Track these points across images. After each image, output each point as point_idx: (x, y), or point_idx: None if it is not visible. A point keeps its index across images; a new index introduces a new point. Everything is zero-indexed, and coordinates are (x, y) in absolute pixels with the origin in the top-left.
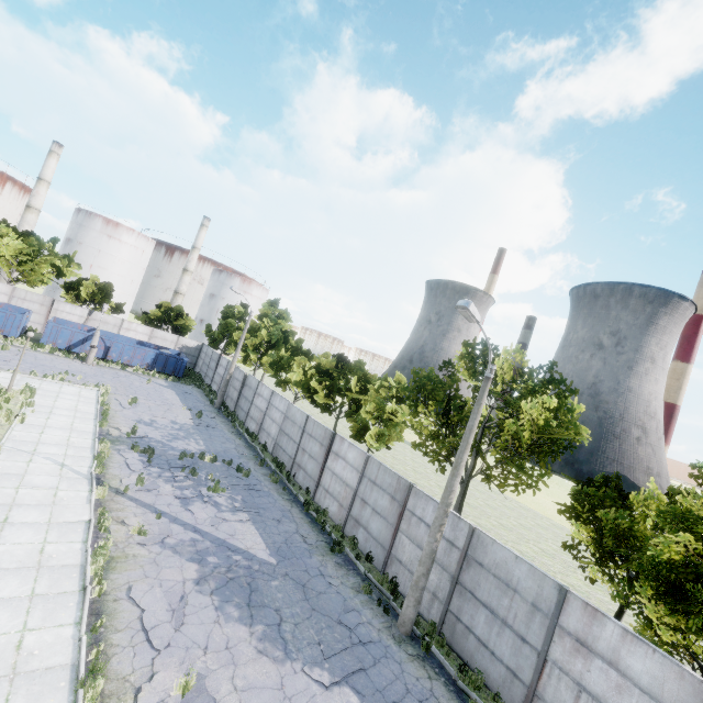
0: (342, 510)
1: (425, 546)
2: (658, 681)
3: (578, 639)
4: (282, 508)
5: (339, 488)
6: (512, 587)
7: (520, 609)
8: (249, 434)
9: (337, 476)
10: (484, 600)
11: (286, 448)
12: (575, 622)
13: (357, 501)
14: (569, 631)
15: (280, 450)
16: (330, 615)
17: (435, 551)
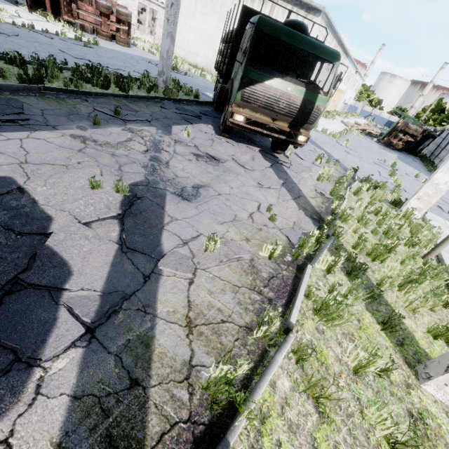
0: None
1: None
2: None
3: None
4: None
5: None
6: None
7: None
8: None
9: None
10: None
11: None
12: None
13: None
14: None
15: None
16: None
17: None
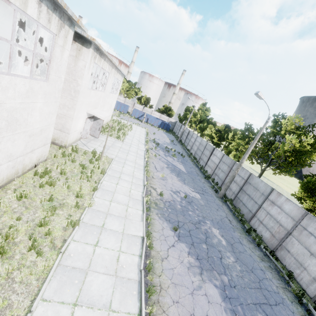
0: (212, 171)
1: (231, 174)
2: (291, 210)
3: (272, 201)
4: (192, 166)
5: (212, 165)
6: (257, 189)
7: (257, 195)
8: (187, 150)
9: (213, 161)
10: (248, 193)
11: (198, 154)
12: (273, 197)
13: (217, 168)
14: (270, 199)
15: (196, 155)
16: (198, 185)
17: (234, 176)
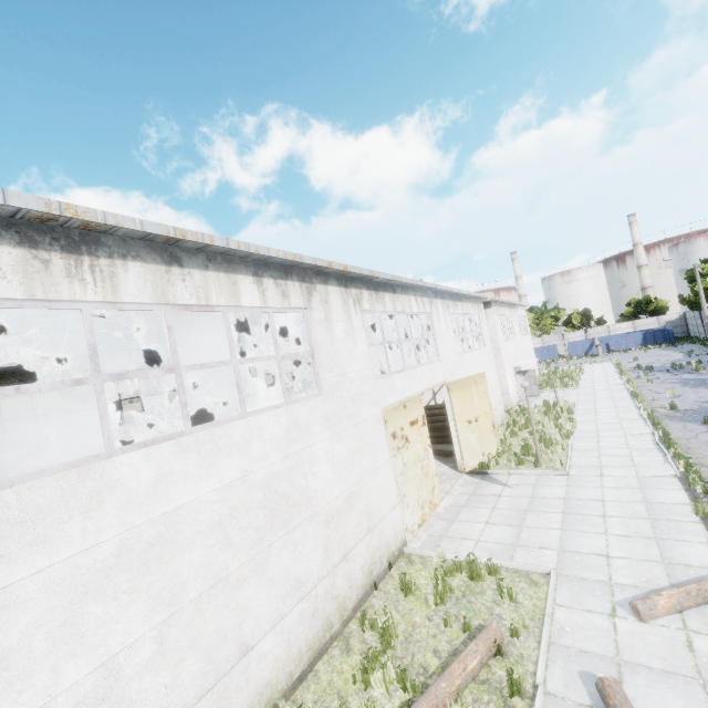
0: None
1: None
2: None
3: None
4: None
5: None
6: None
7: None
8: None
9: None
10: None
11: None
12: None
13: None
14: None
15: None
16: None
17: None
